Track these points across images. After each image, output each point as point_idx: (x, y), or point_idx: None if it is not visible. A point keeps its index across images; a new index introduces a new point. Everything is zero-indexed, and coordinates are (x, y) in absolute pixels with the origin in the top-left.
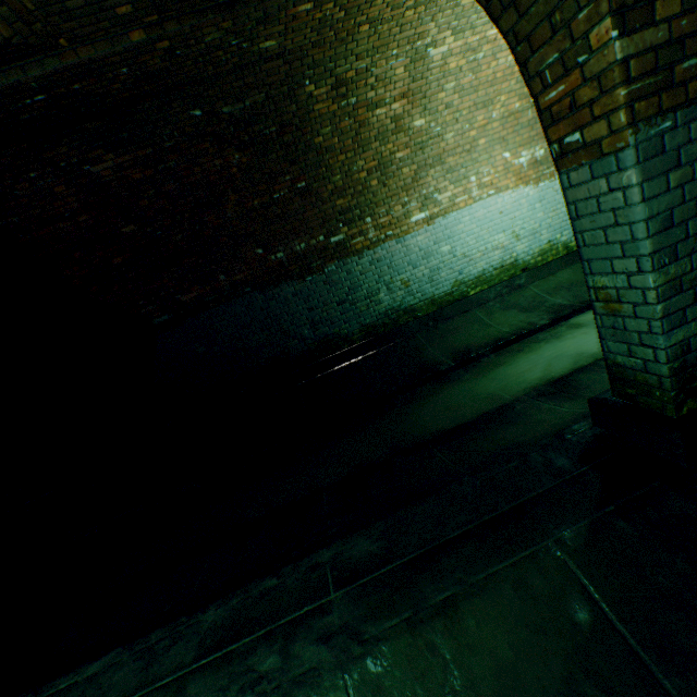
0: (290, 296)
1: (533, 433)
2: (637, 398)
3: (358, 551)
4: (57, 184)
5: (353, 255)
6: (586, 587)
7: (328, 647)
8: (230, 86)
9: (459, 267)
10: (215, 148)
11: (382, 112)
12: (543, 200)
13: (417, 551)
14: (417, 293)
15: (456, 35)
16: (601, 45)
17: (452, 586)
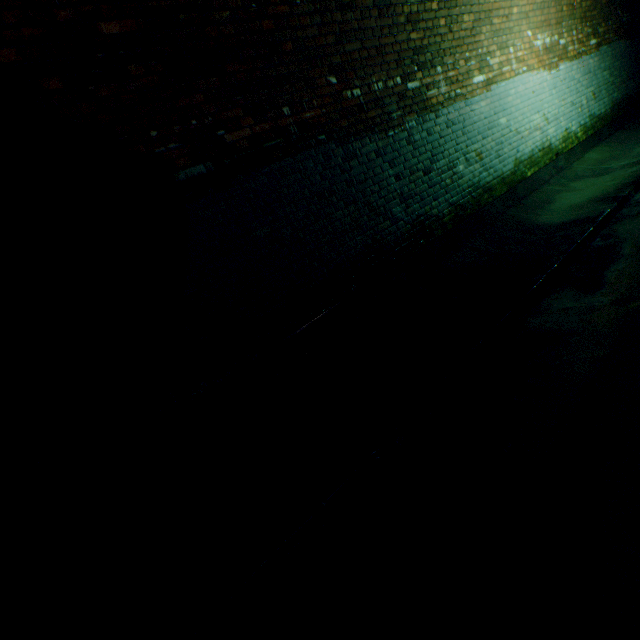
0: (372, 156)
1: None
2: None
3: None
4: None
5: (430, 111)
6: None
7: None
8: None
9: (515, 144)
10: None
11: None
12: (555, 89)
13: None
14: (489, 169)
15: None
16: None
17: None
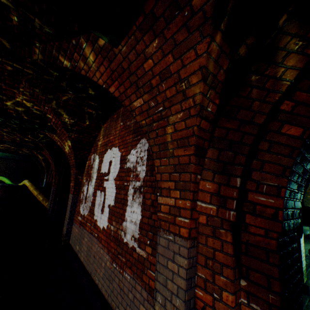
0: None
1: None
2: None
3: None
4: None
5: None
6: None
7: None
8: None
9: None
10: None
11: None
12: None
13: None
14: None
15: None
16: None
17: None
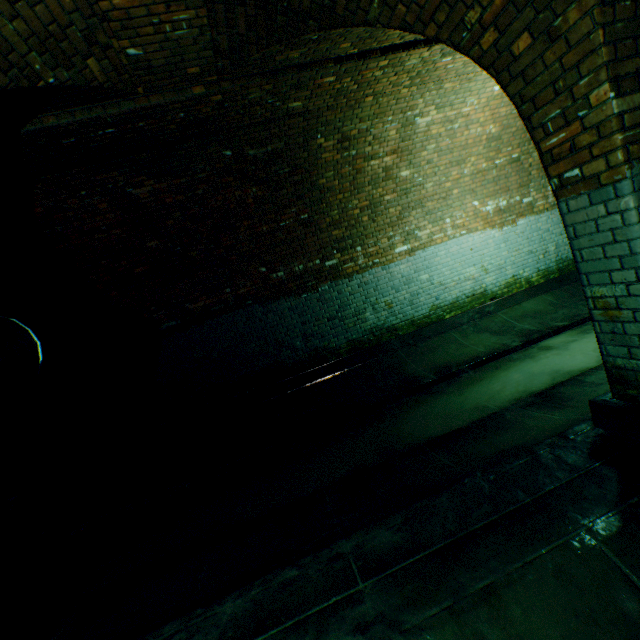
0: (286, 310)
1: (531, 437)
2: (639, 398)
3: (381, 542)
4: (101, 202)
5: (344, 277)
6: (629, 576)
7: (366, 637)
8: (258, 134)
9: (435, 293)
10: (237, 182)
11: (376, 163)
12: (507, 241)
13: (444, 541)
14: (399, 314)
15: (438, 109)
16: (600, 103)
17: (489, 574)
